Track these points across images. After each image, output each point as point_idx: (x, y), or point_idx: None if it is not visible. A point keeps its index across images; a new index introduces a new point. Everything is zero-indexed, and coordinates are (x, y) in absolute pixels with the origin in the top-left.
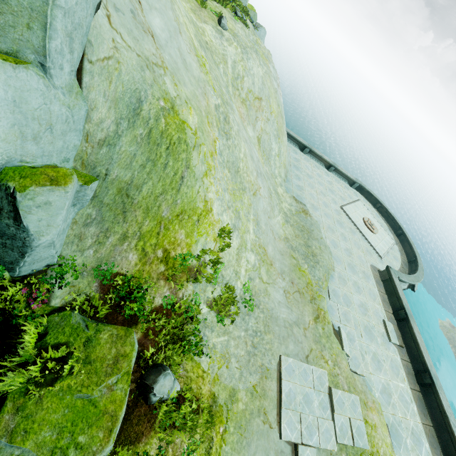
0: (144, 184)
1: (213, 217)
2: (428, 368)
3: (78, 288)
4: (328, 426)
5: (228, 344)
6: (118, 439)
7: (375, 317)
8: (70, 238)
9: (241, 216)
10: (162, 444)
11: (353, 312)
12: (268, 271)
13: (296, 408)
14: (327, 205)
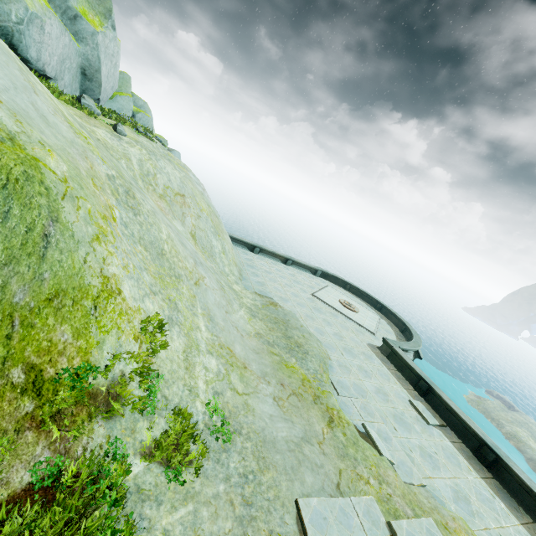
0: None
1: (125, 303)
2: (482, 438)
3: None
4: None
5: (196, 519)
6: None
7: (399, 400)
8: None
9: (180, 308)
10: None
11: (373, 402)
12: (242, 377)
13: None
14: (297, 295)
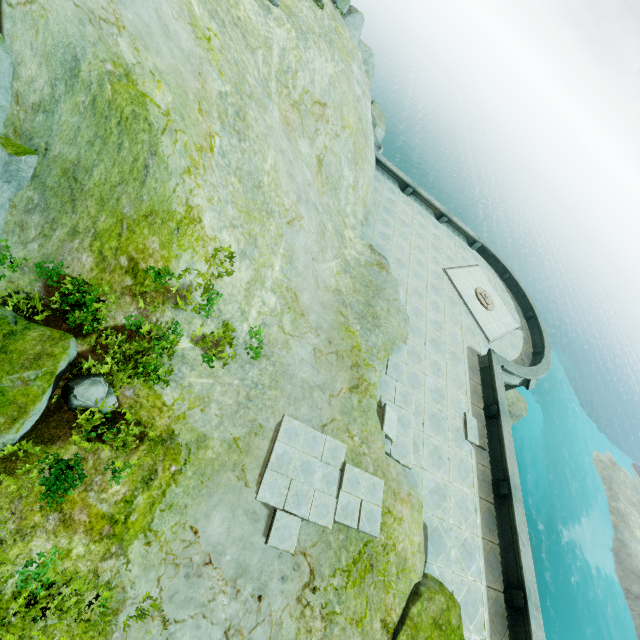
0: (95, 168)
1: (204, 231)
2: (509, 475)
3: (18, 285)
4: (327, 501)
5: (212, 388)
6: (28, 435)
7: (452, 408)
8: (10, 225)
9: (259, 244)
10: (81, 453)
11: (420, 396)
12: (295, 321)
13: (287, 473)
14: (422, 264)
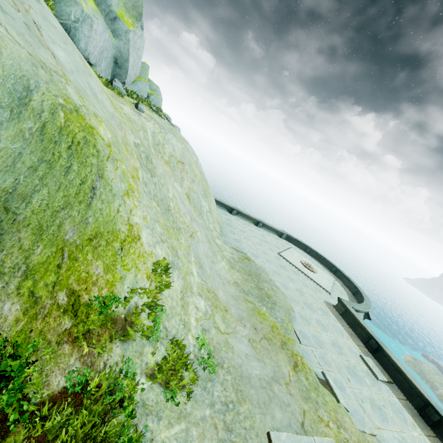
0: (36, 193)
1: (143, 248)
2: (427, 399)
3: None
4: None
5: (188, 436)
6: None
7: (351, 354)
8: None
9: (179, 255)
10: None
11: (329, 353)
12: (224, 319)
13: None
14: (266, 253)
